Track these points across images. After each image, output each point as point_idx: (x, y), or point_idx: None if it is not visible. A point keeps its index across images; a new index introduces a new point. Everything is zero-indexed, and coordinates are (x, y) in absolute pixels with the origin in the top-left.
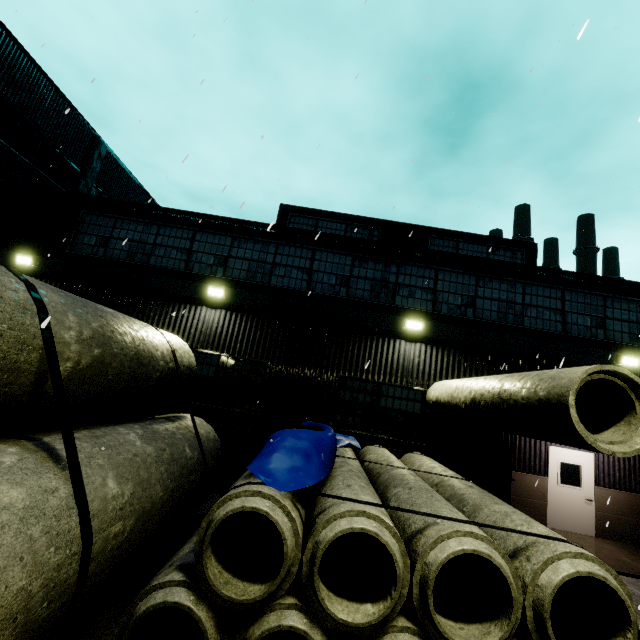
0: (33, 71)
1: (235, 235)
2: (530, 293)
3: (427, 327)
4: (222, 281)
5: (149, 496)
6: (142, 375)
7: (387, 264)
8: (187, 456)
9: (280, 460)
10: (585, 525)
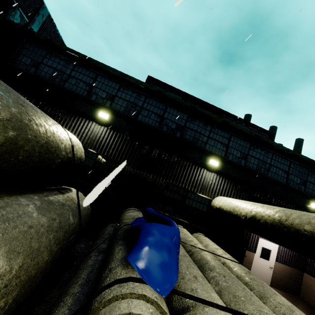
0: None
1: (122, 84)
2: (275, 159)
3: (220, 165)
4: (108, 109)
5: (36, 263)
6: (47, 159)
7: (206, 124)
8: (70, 223)
9: (154, 255)
10: (266, 279)
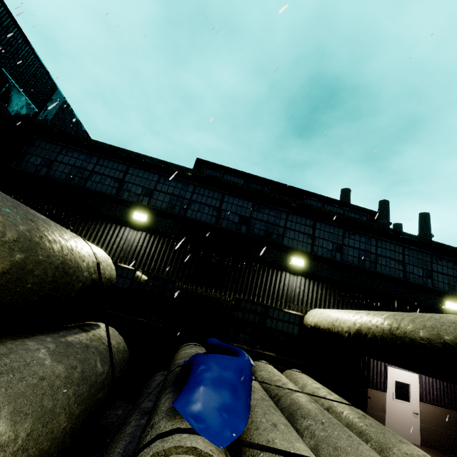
0: (14, 29)
1: (162, 173)
2: (381, 246)
3: (307, 264)
4: (146, 208)
5: (50, 431)
6: (64, 285)
7: (279, 212)
8: (97, 372)
9: (210, 396)
10: (413, 435)
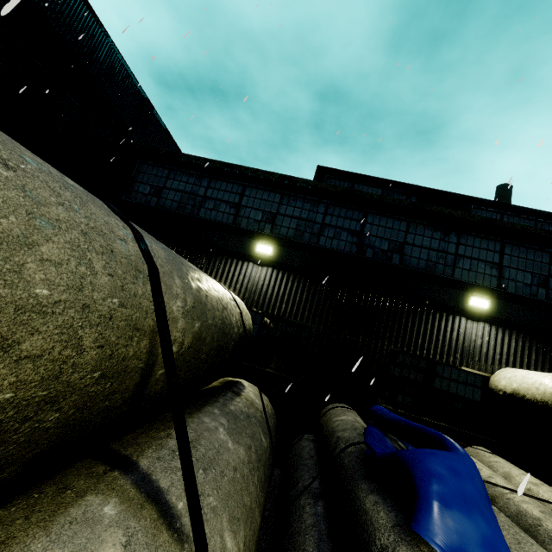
0: (100, 35)
1: (285, 192)
2: None
3: (492, 305)
4: (270, 238)
5: (253, 532)
6: (223, 347)
7: (446, 233)
8: (264, 448)
9: (463, 525)
10: None
